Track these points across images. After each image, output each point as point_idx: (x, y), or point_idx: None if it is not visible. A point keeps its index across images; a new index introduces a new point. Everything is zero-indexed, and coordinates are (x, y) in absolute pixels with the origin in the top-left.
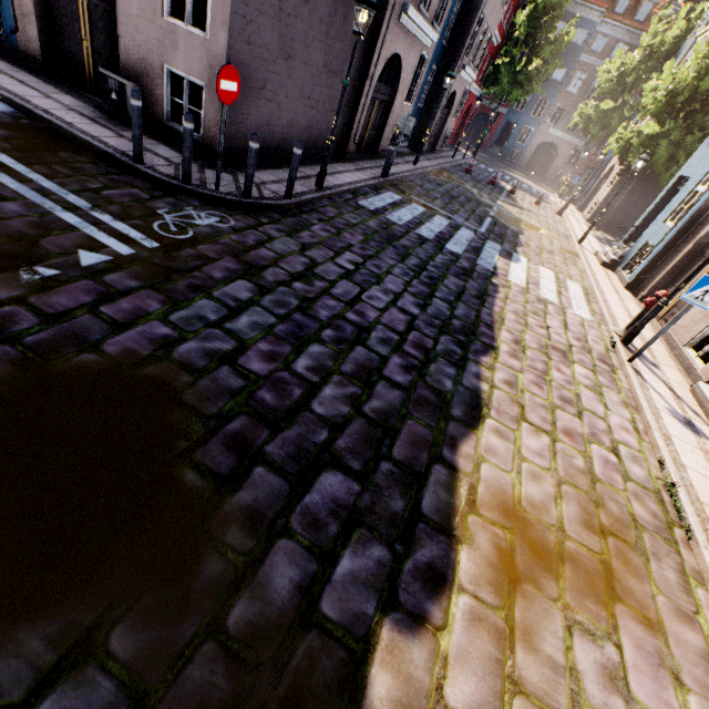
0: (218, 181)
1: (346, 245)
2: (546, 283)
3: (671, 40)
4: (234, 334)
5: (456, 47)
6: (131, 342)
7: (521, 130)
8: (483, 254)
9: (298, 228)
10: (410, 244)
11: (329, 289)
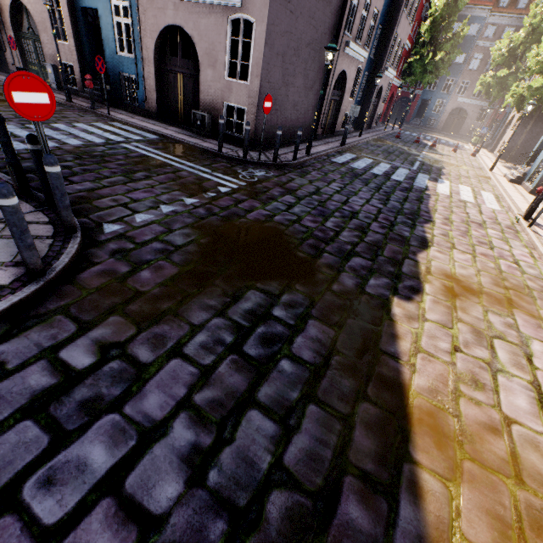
0: (260, 155)
1: (332, 180)
2: (465, 193)
3: None
4: (294, 214)
5: (380, 57)
6: (256, 216)
7: (434, 103)
8: (417, 180)
9: (304, 174)
10: (368, 177)
11: (331, 198)
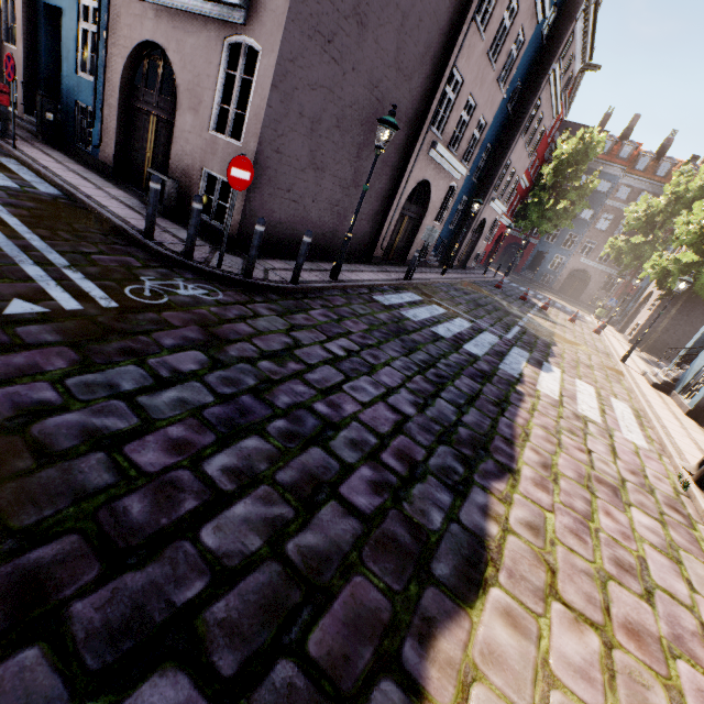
0: (221, 259)
1: (344, 331)
2: (585, 397)
3: (696, 188)
4: (143, 410)
5: (486, 183)
6: None
7: (552, 258)
8: (507, 359)
9: (294, 310)
10: (421, 339)
11: (304, 373)
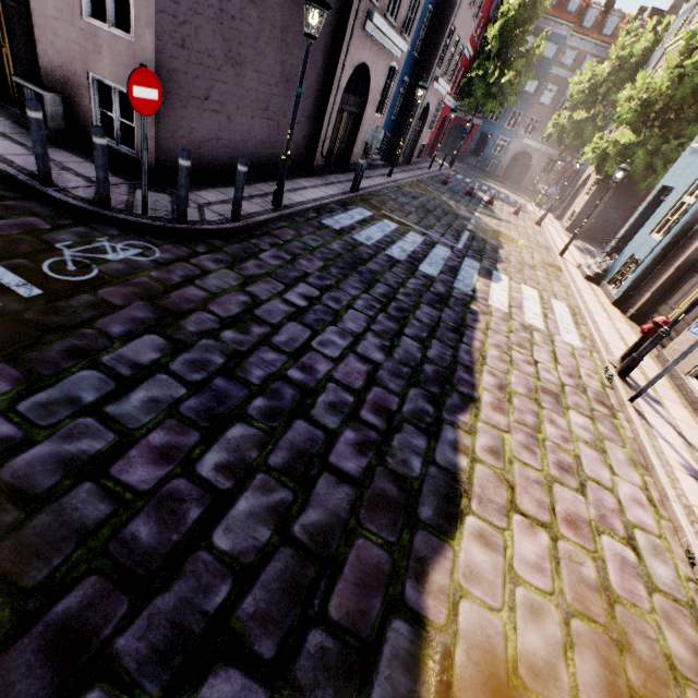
0: (146, 204)
1: (300, 274)
2: (530, 304)
3: (640, 52)
4: (116, 421)
5: (428, 58)
6: None
7: (496, 140)
8: (461, 274)
9: (243, 257)
10: (378, 268)
11: (270, 337)
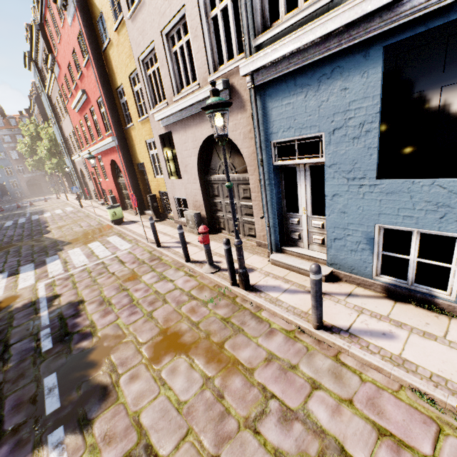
0: None
1: None
2: (58, 211)
3: (34, 131)
4: None
5: None
6: None
7: (10, 183)
8: (33, 218)
9: None
10: (6, 228)
11: None
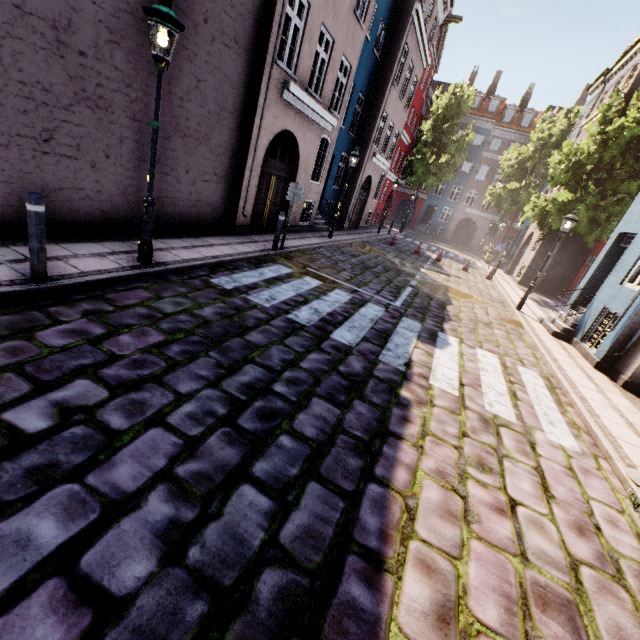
0: None
1: (96, 360)
2: (490, 378)
3: (558, 133)
4: None
5: (364, 138)
6: None
7: (441, 210)
8: (392, 340)
9: None
10: (263, 339)
11: None
